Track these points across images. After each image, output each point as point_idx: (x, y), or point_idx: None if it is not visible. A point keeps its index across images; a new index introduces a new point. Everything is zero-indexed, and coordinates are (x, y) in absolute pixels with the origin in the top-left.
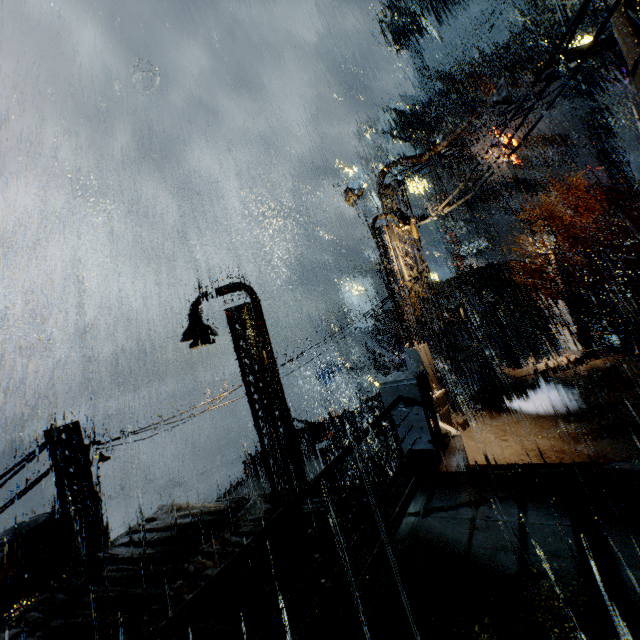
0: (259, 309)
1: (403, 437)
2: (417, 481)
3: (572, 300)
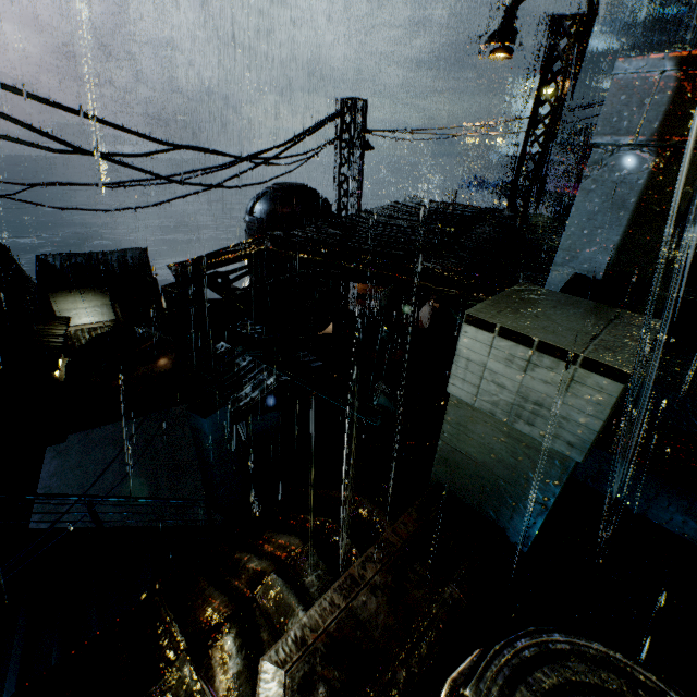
0: (592, 27)
1: None
2: None
3: None
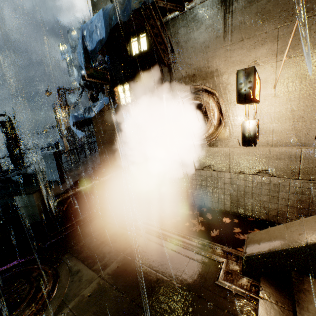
0: (12, 123)
1: None
2: None
3: None
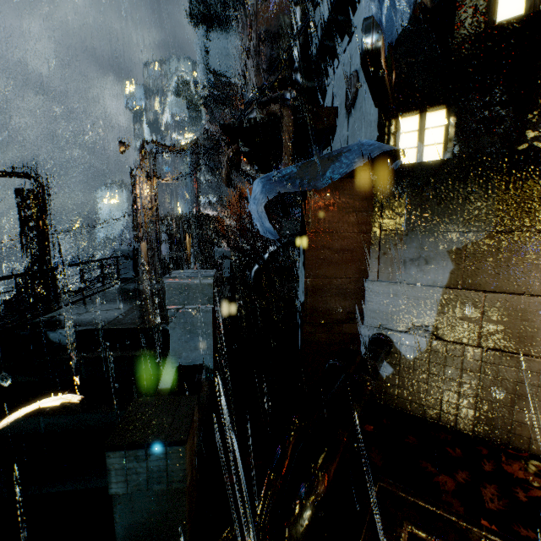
0: (43, 196)
1: (121, 269)
2: (123, 282)
3: (229, 244)
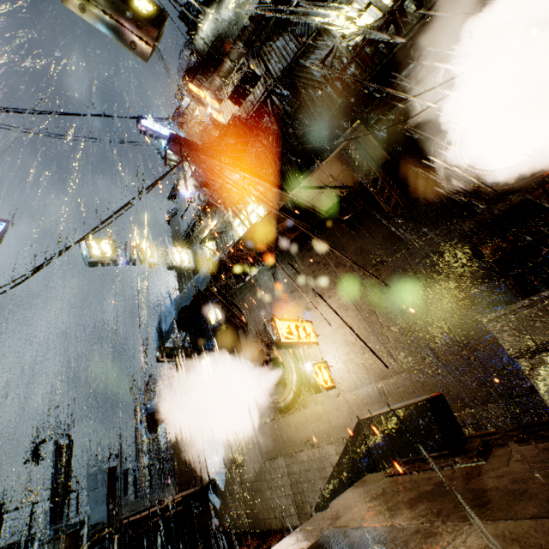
0: (72, 446)
1: None
2: None
3: None
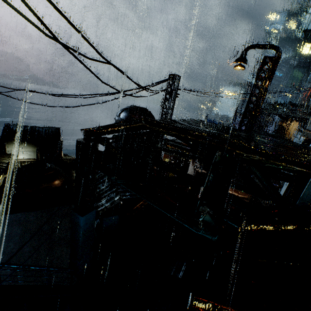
0: (278, 62)
1: None
2: None
3: None
